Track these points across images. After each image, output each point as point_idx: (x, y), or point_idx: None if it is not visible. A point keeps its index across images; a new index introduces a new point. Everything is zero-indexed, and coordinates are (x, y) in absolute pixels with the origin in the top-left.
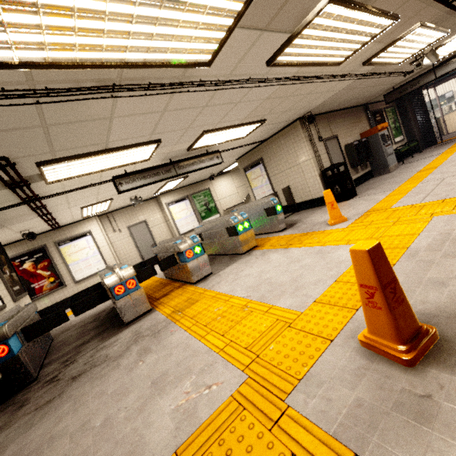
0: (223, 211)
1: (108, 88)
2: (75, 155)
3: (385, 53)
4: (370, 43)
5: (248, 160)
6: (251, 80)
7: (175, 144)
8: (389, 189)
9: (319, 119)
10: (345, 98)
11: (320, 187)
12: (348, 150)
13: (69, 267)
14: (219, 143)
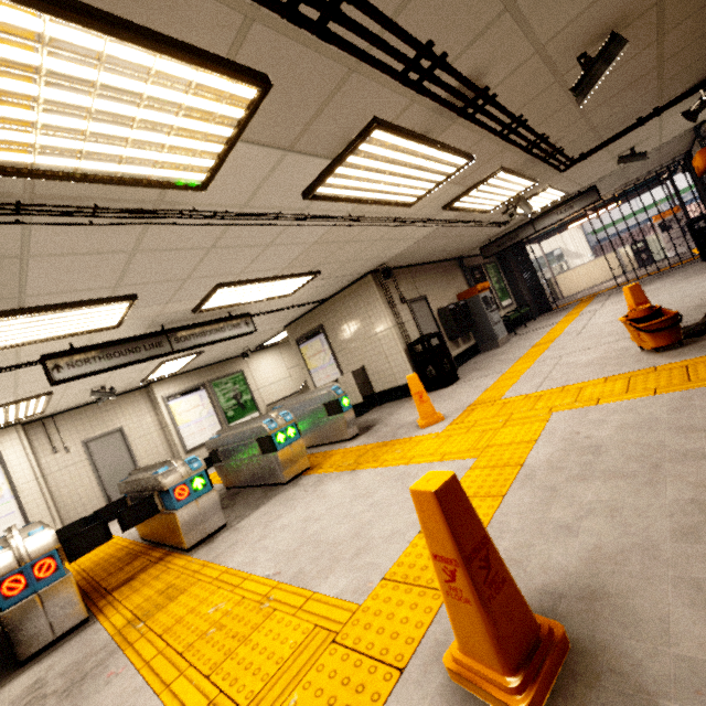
0: (265, 408)
1: (6, 208)
2: None
3: (467, 197)
4: (446, 184)
5: (302, 328)
6: (284, 216)
7: (168, 303)
8: (499, 370)
9: (400, 274)
10: (431, 249)
11: (407, 367)
12: (443, 316)
13: None
14: (248, 302)
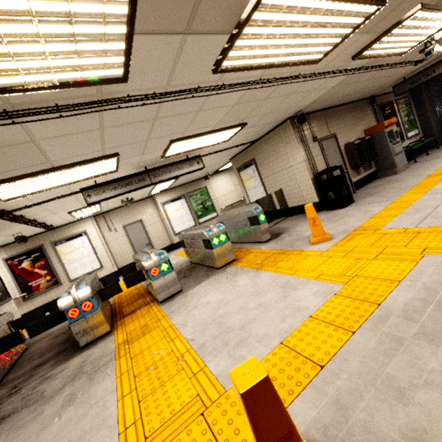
0: (220, 210)
1: None
2: (18, 176)
3: (379, 43)
4: (355, 34)
5: (241, 160)
6: (202, 89)
7: (142, 155)
8: (389, 198)
9: (314, 117)
10: (344, 93)
11: (312, 192)
12: (348, 150)
13: (65, 266)
14: (197, 149)
